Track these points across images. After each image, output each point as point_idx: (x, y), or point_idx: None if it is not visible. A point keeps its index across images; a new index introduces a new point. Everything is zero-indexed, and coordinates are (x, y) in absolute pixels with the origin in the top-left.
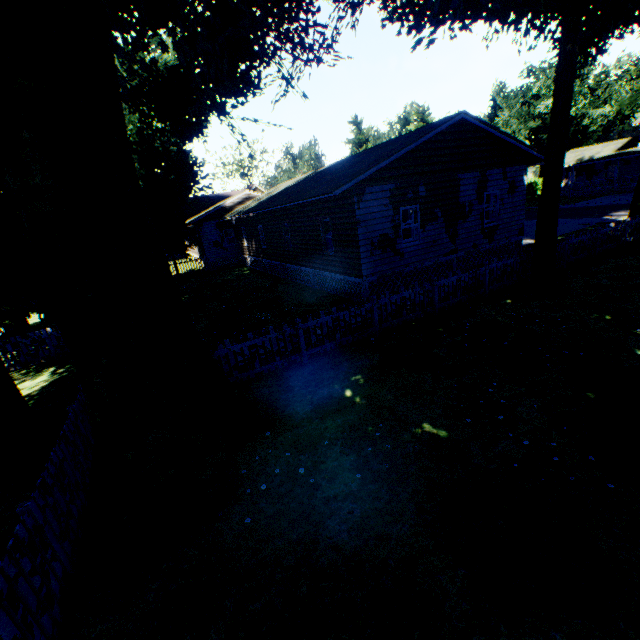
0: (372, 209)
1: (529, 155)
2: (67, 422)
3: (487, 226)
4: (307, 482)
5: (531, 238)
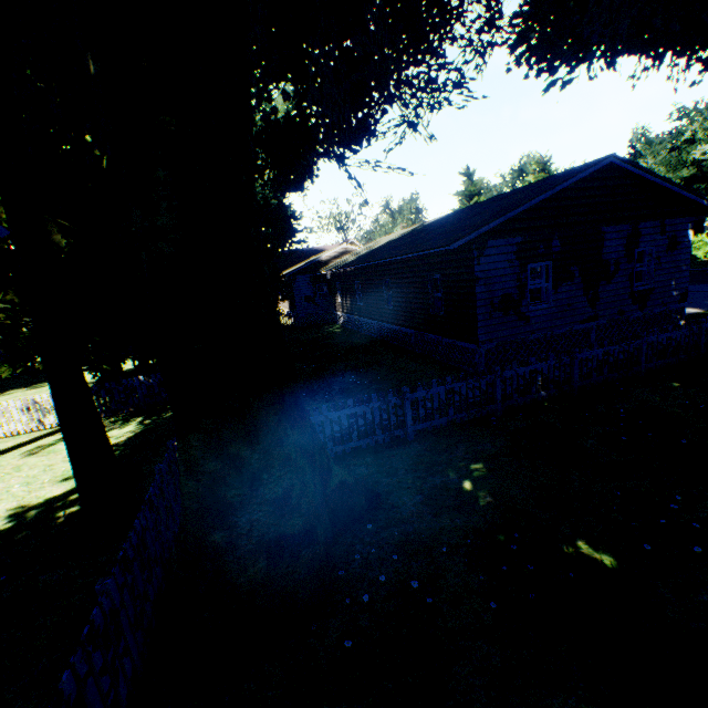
0: (494, 265)
1: (696, 205)
2: (153, 484)
3: (638, 289)
4: (422, 601)
5: (693, 306)
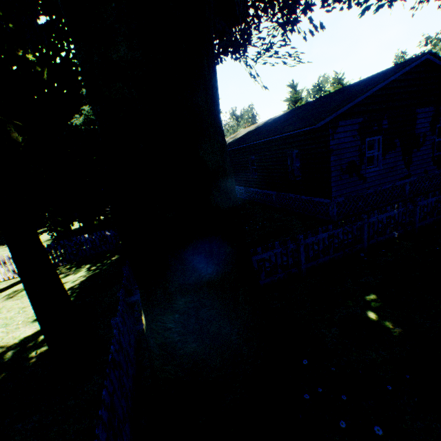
0: (343, 140)
1: None
2: (113, 341)
3: (437, 154)
4: None
5: None
